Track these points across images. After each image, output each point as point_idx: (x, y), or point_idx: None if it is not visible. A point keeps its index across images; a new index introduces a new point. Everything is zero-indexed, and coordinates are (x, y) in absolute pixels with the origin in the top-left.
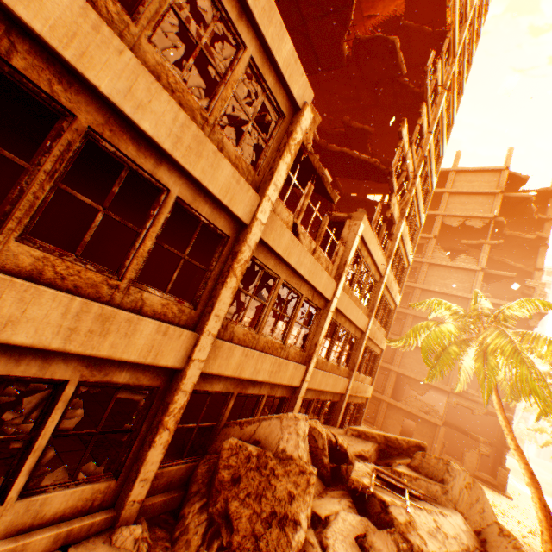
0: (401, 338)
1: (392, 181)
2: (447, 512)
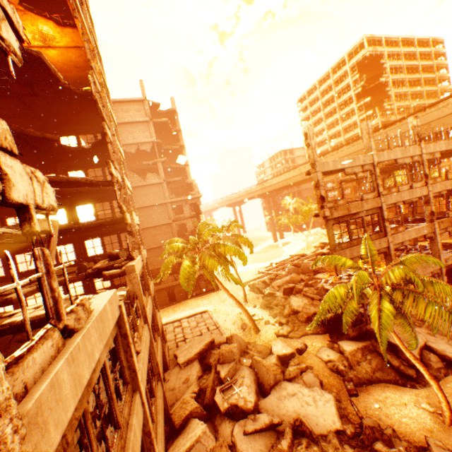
0: (160, 274)
1: (123, 210)
2: (244, 373)
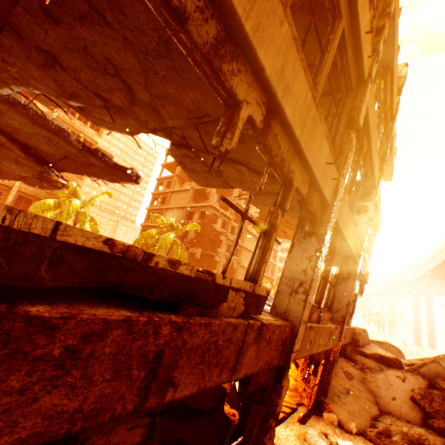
0: None
1: None
2: None
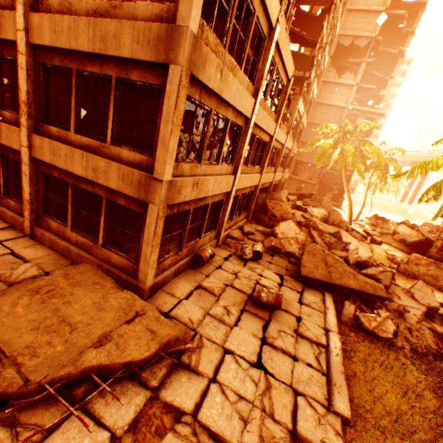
0: (305, 147)
1: (313, 62)
2: (320, 209)
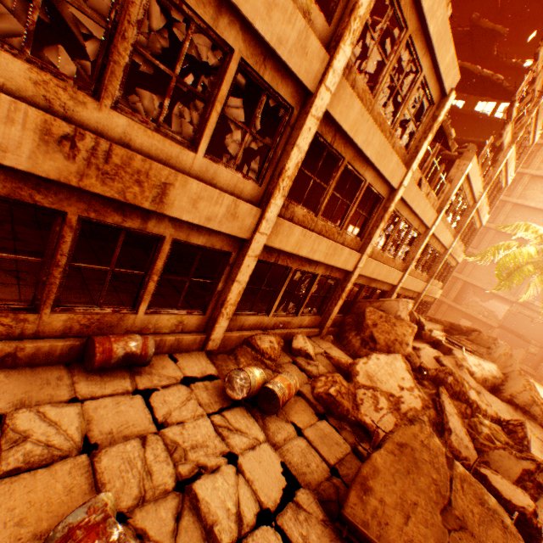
0: (478, 254)
1: (511, 111)
2: (486, 361)
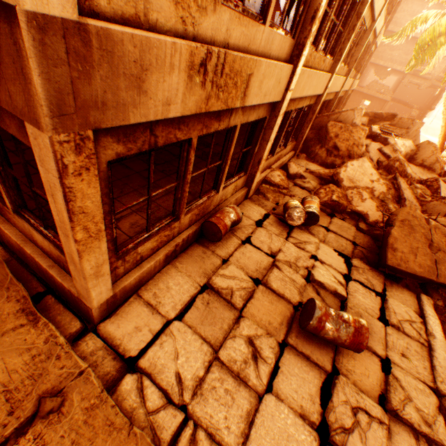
0: (396, 34)
1: None
2: (406, 140)
